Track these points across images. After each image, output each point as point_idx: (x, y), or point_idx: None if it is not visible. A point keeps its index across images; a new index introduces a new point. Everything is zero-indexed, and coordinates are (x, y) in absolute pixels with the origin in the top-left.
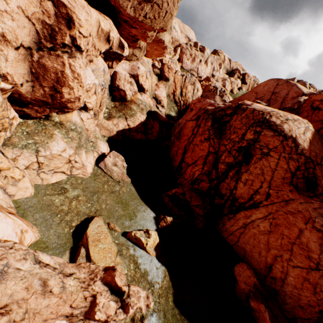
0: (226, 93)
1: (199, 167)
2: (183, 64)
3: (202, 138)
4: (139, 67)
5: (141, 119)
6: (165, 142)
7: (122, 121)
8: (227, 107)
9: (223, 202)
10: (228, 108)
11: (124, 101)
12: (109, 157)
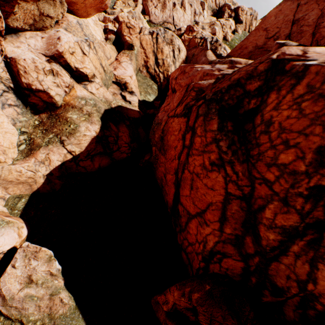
0: (220, 42)
1: (212, 227)
2: (151, 16)
3: (206, 161)
4: (60, 37)
5: (91, 133)
6: (145, 155)
7: (56, 149)
8: (247, 74)
9: (282, 299)
10: (250, 77)
11: (54, 108)
12: (13, 269)
